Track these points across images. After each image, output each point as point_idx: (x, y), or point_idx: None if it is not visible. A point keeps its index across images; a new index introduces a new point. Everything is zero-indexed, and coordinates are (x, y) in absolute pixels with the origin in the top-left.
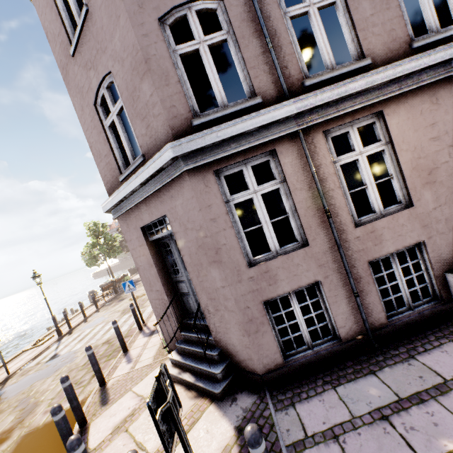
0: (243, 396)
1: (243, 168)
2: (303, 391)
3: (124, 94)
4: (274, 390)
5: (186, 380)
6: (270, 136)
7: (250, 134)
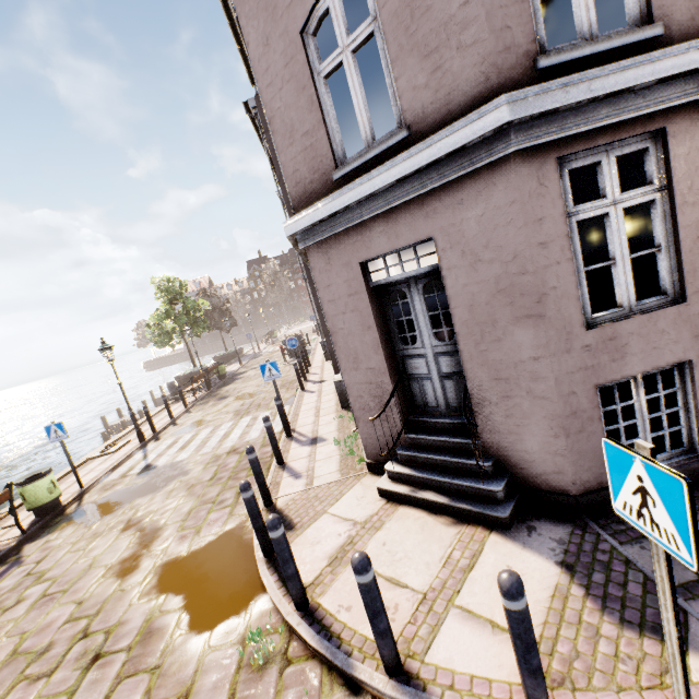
0: (546, 525)
1: (601, 159)
2: None
3: (389, 5)
4: (599, 518)
5: (431, 500)
6: (666, 102)
7: (634, 93)
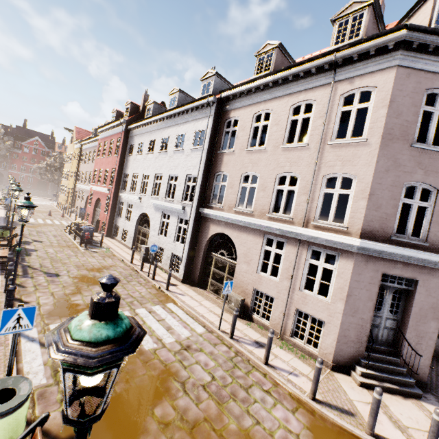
0: (425, 394)
1: None
2: None
3: (438, 208)
4: (431, 390)
5: (392, 387)
6: None
7: None
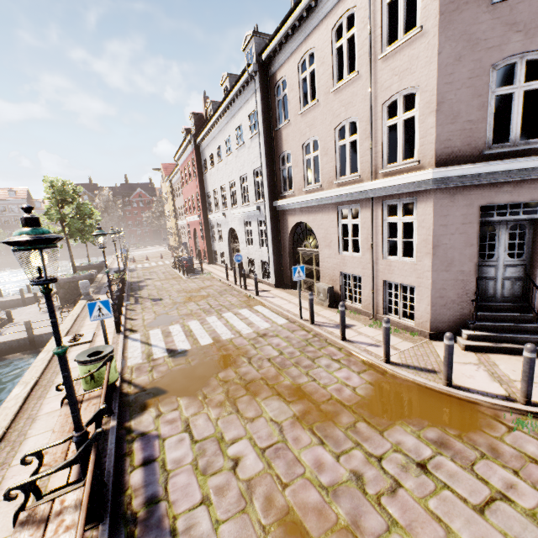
0: None
1: None
2: None
3: None
4: None
5: (513, 347)
6: None
7: None
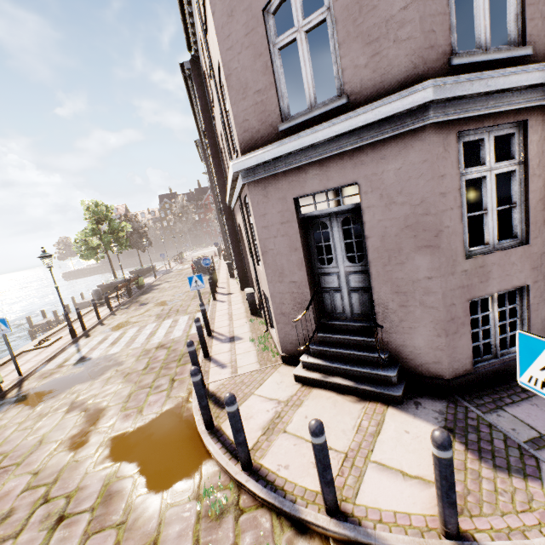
0: (427, 401)
1: (485, 137)
2: (503, 396)
3: (342, 0)
4: (465, 395)
5: (340, 384)
6: (530, 102)
7: (511, 93)
